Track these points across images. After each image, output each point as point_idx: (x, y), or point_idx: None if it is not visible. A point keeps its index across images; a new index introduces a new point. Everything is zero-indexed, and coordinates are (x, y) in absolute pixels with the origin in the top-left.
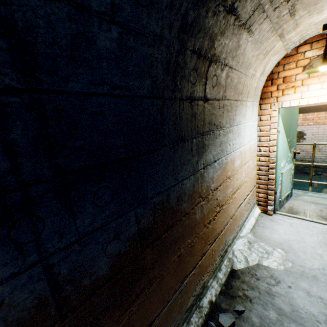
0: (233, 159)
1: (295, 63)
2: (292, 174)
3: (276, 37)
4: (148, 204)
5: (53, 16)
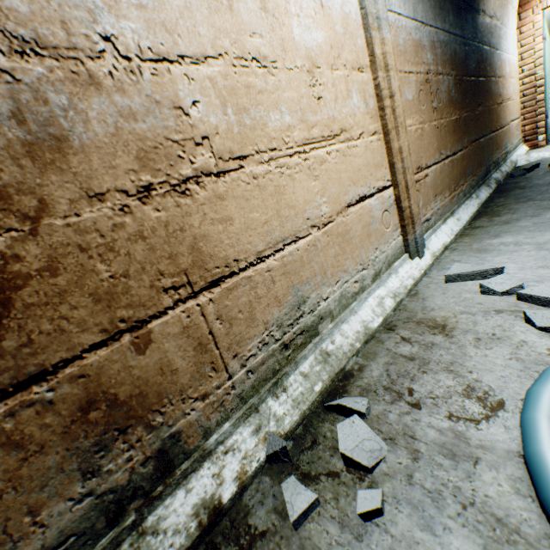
0: (504, 61)
1: None
2: None
3: None
4: (478, 47)
5: None
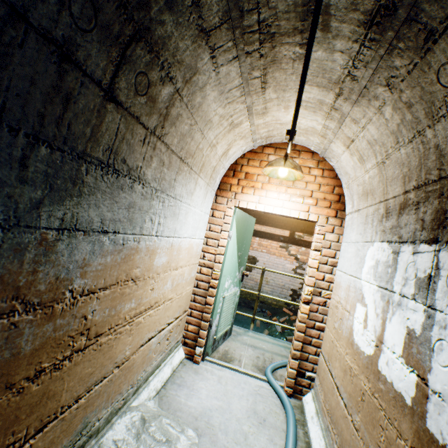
0: (153, 248)
1: (259, 162)
2: (236, 303)
3: (245, 108)
4: None
5: None
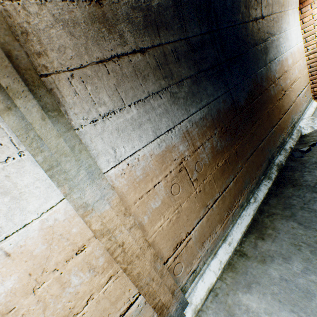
0: (286, 58)
1: None
2: None
3: None
4: (250, 79)
5: (220, 0)
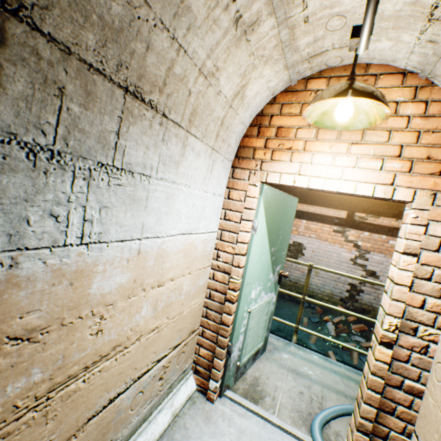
0: (80, 268)
1: (300, 107)
2: (272, 312)
3: None
4: None
5: None
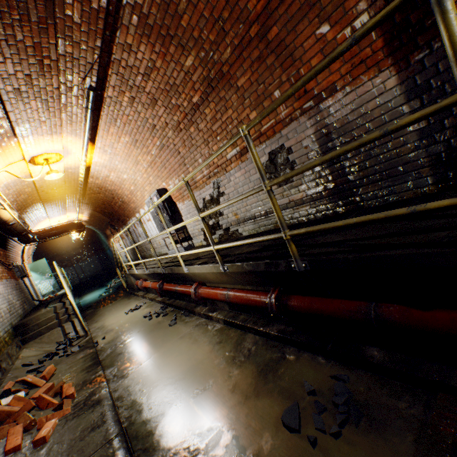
0: None
1: None
2: (55, 283)
3: None
4: None
5: None
